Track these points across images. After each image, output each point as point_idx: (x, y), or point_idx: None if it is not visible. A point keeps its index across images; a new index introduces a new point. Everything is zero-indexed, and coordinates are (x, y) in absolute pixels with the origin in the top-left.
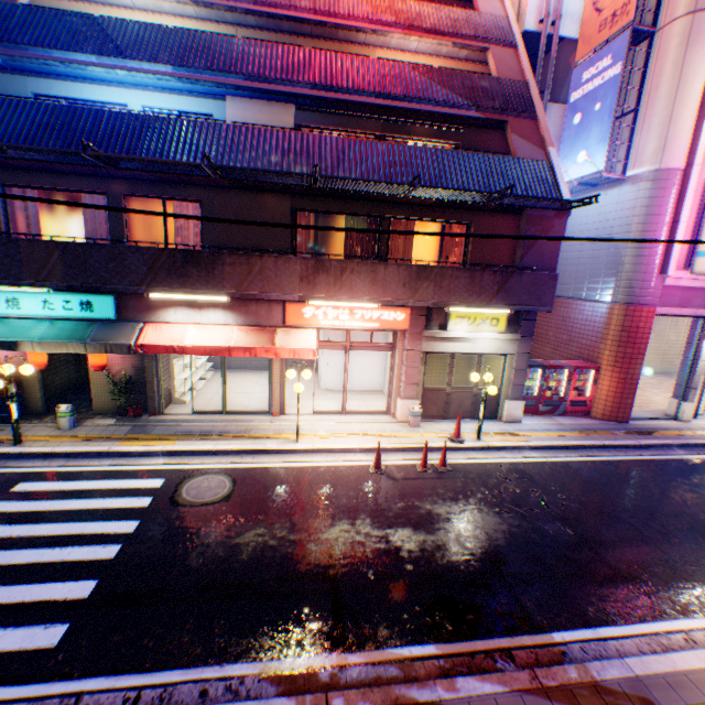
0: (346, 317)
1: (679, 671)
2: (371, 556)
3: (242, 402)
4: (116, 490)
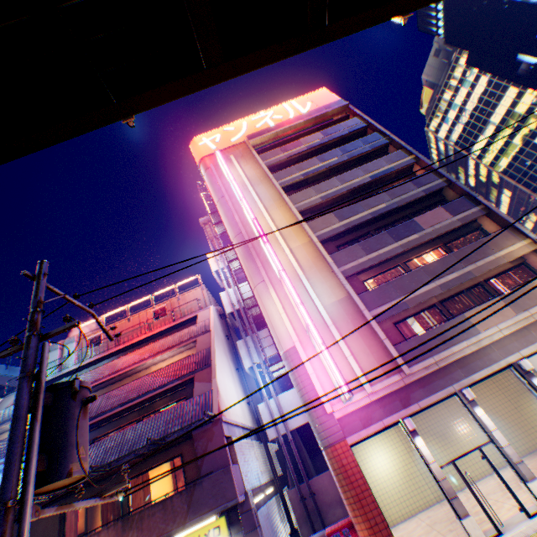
0: None
1: None
2: None
3: None
4: None
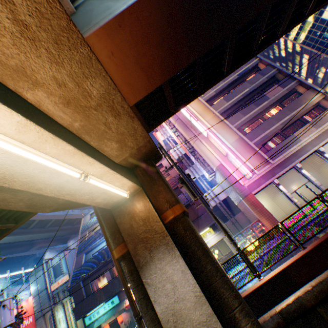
0: None
1: None
2: None
3: None
4: None
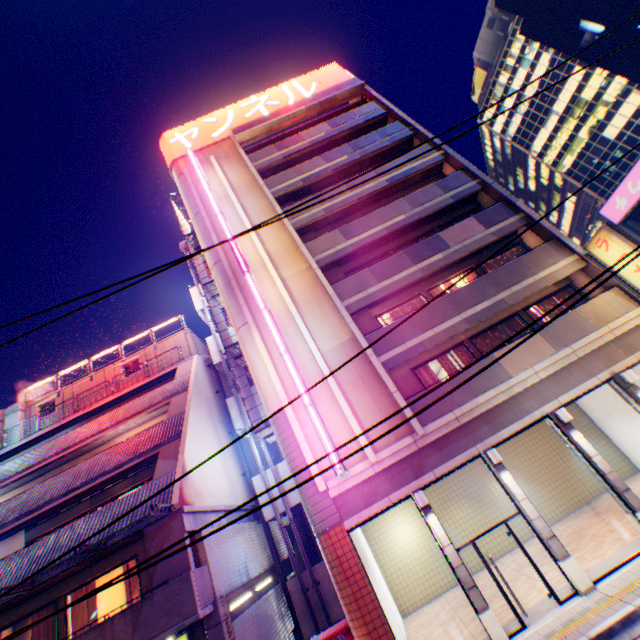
0: None
1: None
2: None
3: None
4: None
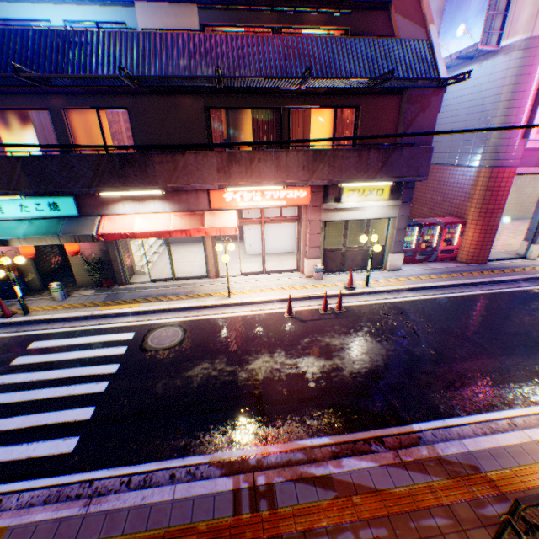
0: (259, 199)
1: (500, 446)
2: (285, 379)
3: (187, 270)
4: (101, 343)
